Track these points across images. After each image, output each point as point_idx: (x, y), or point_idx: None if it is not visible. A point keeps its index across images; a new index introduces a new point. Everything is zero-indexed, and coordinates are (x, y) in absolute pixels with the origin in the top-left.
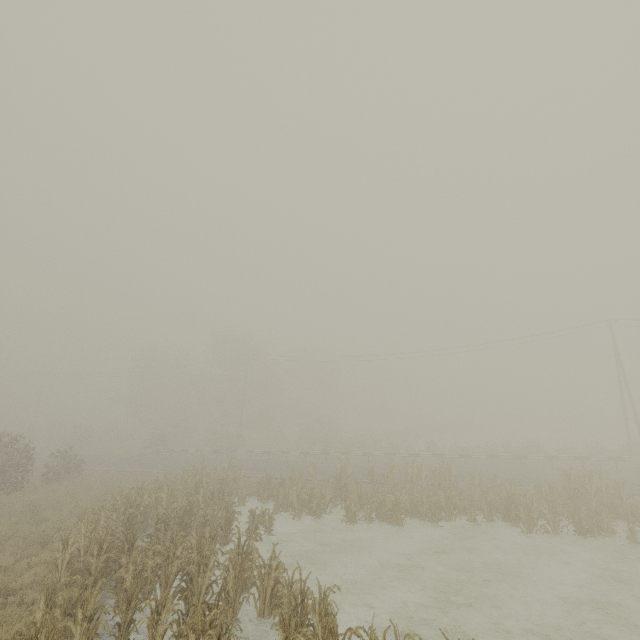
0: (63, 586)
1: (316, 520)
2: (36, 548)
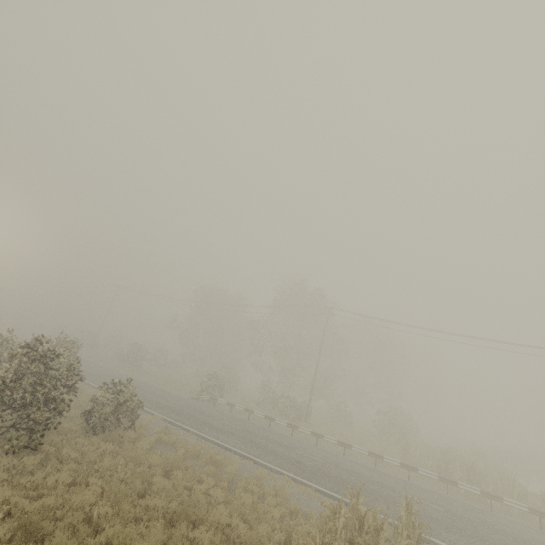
0: None
1: None
2: None
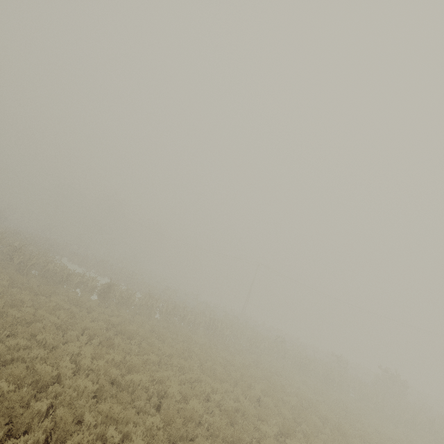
0: None
1: (79, 267)
2: None
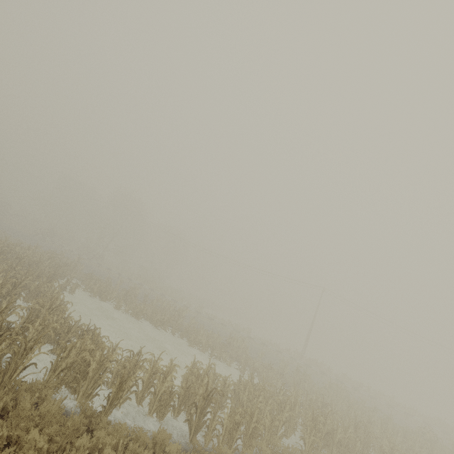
0: None
1: (101, 301)
2: None
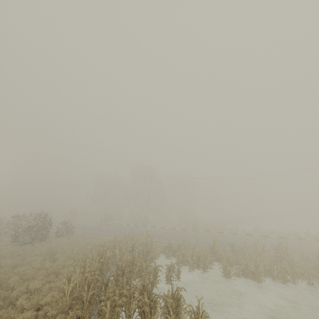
0: (68, 306)
1: (203, 273)
2: (53, 276)
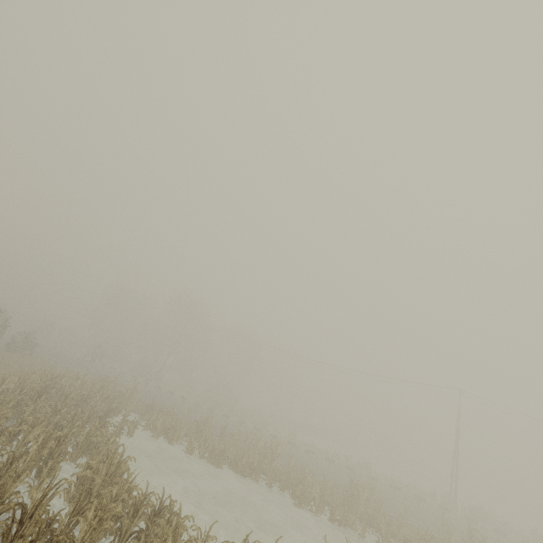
0: None
1: (167, 443)
2: None
